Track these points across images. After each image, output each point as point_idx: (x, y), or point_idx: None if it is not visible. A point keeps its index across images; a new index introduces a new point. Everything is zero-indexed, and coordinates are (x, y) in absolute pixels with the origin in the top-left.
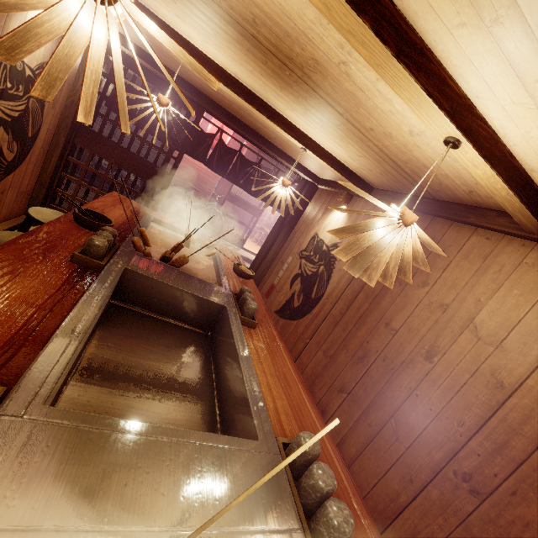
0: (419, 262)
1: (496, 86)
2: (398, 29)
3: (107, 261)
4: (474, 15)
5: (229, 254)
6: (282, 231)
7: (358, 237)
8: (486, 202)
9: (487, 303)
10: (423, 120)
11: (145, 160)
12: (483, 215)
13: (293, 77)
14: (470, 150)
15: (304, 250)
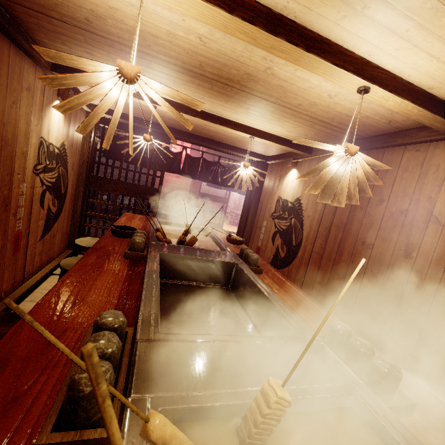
0: (372, 180)
1: (380, 43)
2: (302, 34)
3: (146, 253)
4: (349, 9)
5: (218, 232)
6: (252, 204)
7: (320, 175)
8: (404, 124)
9: (438, 196)
10: (337, 83)
11: (139, 185)
12: (407, 135)
13: (234, 91)
14: (378, 90)
15: (274, 212)
